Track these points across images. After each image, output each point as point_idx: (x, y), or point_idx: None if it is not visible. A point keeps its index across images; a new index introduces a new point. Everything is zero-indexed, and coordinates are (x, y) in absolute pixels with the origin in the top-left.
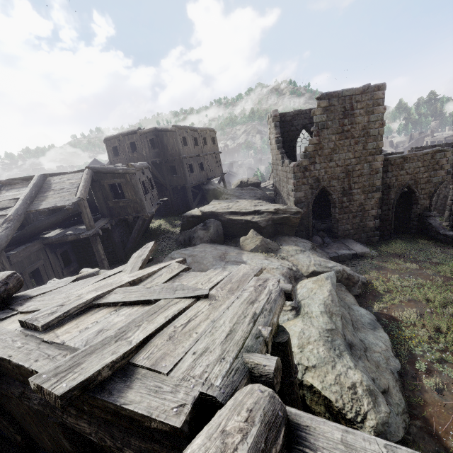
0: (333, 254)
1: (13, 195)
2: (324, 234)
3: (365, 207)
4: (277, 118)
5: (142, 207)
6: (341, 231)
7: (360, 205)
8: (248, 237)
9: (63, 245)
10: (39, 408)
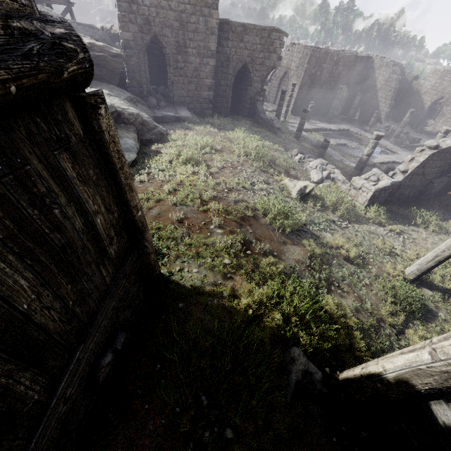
0: (158, 114)
1: None
2: (161, 97)
3: (200, 73)
4: None
5: None
6: (177, 96)
7: (196, 70)
8: None
9: None
10: None
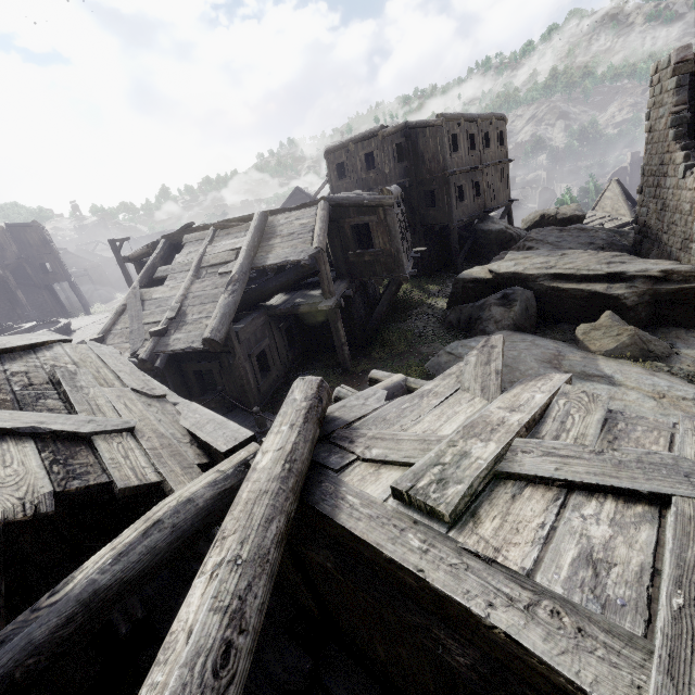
0: None
1: (231, 243)
2: None
3: None
4: (687, 66)
5: (399, 264)
6: None
7: None
8: (597, 325)
9: (286, 318)
10: (461, 669)
